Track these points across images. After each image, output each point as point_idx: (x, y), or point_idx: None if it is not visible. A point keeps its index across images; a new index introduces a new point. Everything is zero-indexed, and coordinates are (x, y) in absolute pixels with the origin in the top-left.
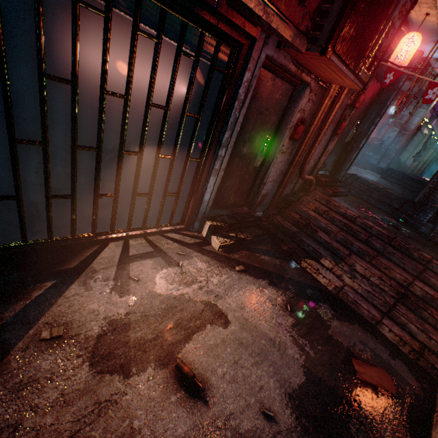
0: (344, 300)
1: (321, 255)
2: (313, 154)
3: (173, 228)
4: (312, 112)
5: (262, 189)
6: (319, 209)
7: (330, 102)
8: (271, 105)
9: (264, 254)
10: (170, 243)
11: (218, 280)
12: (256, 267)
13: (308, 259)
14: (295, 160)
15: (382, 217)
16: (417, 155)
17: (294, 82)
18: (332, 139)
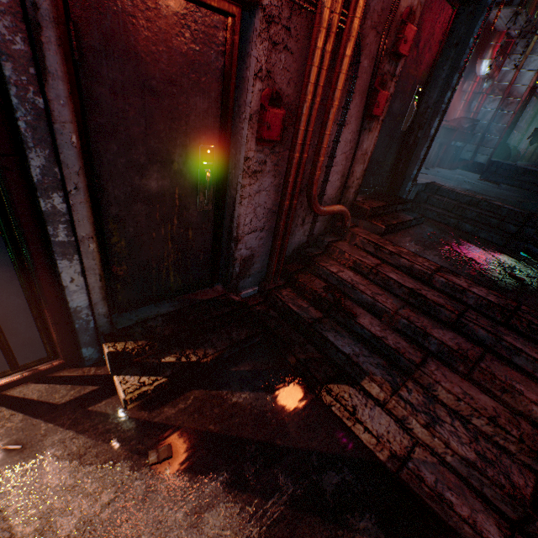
0: (415, 490)
1: (362, 372)
2: (334, 163)
3: (26, 374)
4: (296, 75)
5: (236, 250)
6: (362, 264)
7: (330, 45)
8: (176, 70)
9: (242, 388)
10: (4, 417)
11: (79, 521)
12: (209, 434)
13: (337, 382)
14: (290, 183)
15: (488, 256)
16: (535, 134)
17: (222, 4)
18: (367, 128)
